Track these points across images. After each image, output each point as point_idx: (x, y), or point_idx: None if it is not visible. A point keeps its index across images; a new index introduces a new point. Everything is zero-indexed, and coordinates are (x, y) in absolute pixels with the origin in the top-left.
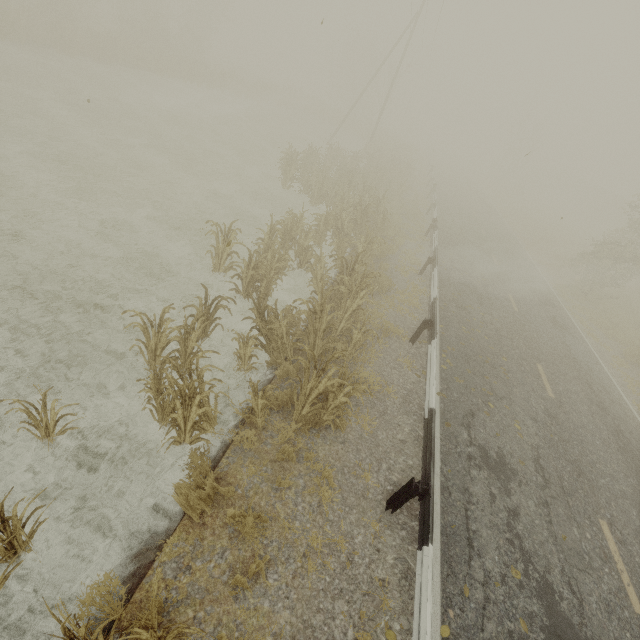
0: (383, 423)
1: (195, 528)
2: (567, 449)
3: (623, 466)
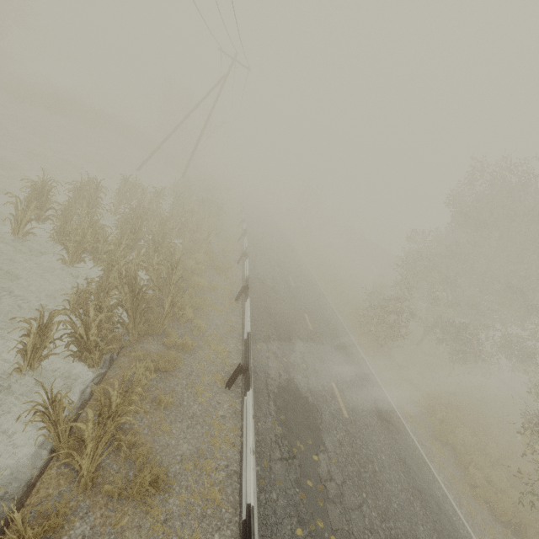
0: None
1: None
2: None
3: None
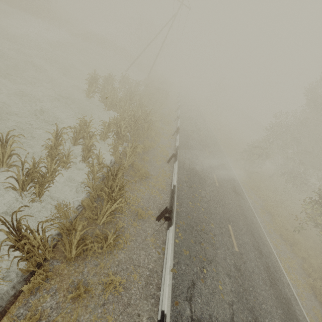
0: (125, 318)
1: None
2: (247, 298)
3: (274, 299)
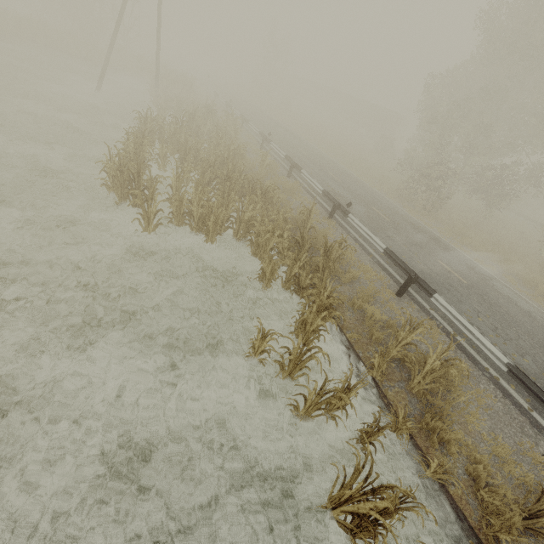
0: None
1: None
2: None
3: None
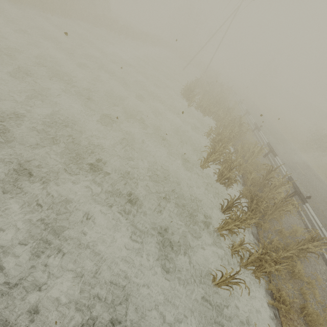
0: None
1: (289, 321)
2: None
3: None
